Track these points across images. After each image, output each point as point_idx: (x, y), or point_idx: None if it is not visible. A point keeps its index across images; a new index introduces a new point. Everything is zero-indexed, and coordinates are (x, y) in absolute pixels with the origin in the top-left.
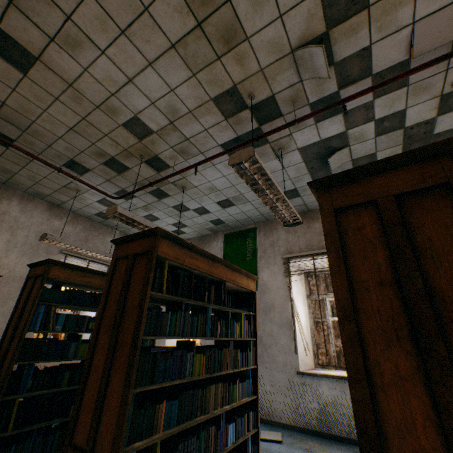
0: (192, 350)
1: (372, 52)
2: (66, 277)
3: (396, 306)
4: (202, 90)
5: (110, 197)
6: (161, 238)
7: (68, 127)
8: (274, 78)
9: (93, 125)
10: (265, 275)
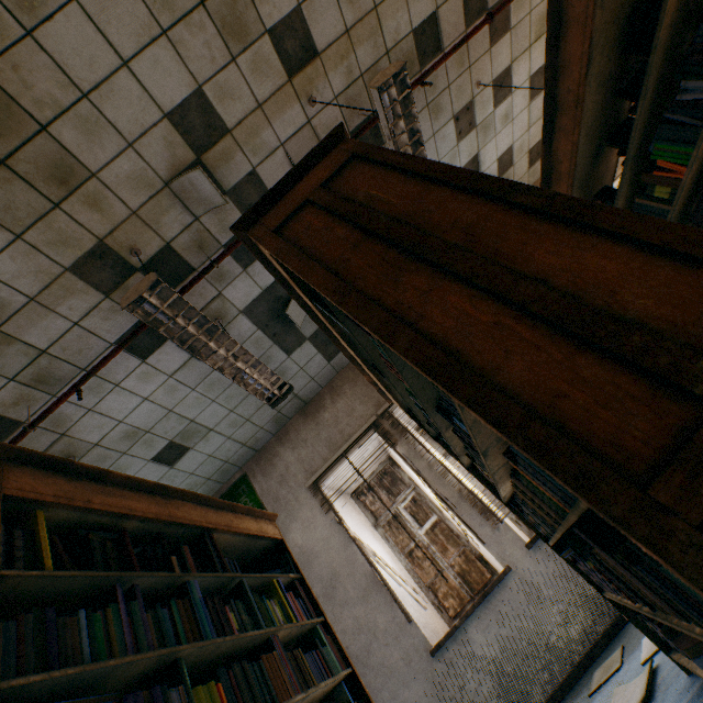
0: (181, 680)
1: (261, 176)
2: None
3: (380, 249)
4: (43, 258)
5: None
6: (9, 464)
7: None
8: (159, 221)
9: None
10: (297, 534)
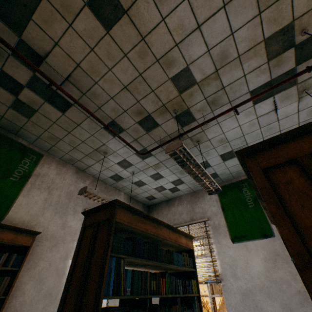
0: None
1: None
2: (129, 222)
3: None
4: (259, 30)
5: (138, 153)
6: None
7: (123, 85)
8: None
9: (146, 81)
10: None
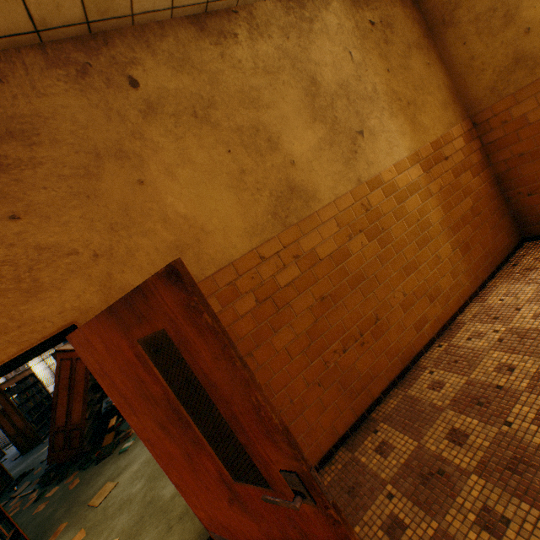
0: None
1: None
2: None
3: None
4: None
5: None
6: None
7: None
8: None
9: None
10: None
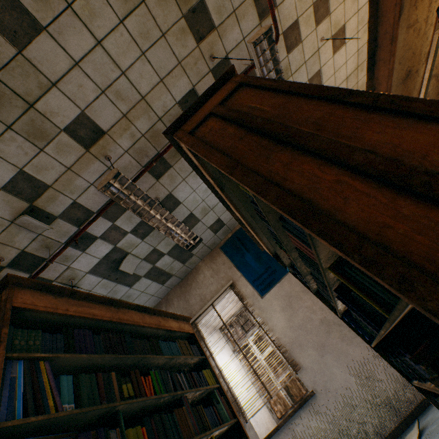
0: None
1: (81, 203)
2: None
3: None
4: None
5: None
6: None
7: None
8: (13, 241)
9: None
10: None
